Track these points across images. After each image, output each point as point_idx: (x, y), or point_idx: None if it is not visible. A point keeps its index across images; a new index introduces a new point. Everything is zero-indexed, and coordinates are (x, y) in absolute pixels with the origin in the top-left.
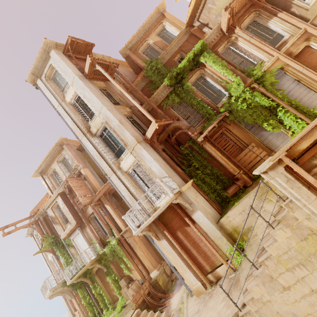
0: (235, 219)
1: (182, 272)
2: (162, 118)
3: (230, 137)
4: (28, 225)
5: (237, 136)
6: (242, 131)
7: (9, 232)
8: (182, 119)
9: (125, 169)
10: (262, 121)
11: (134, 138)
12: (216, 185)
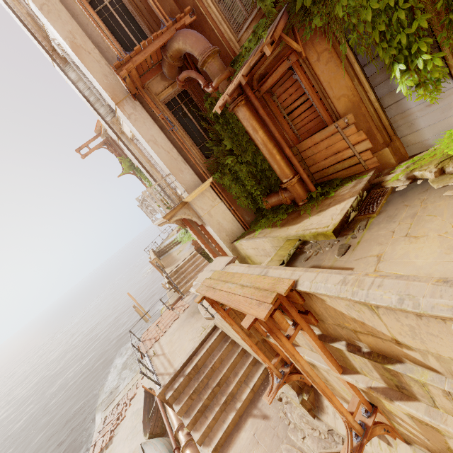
0: (248, 249)
1: (211, 256)
2: (161, 0)
3: (304, 85)
4: (100, 145)
5: (322, 85)
6: (340, 71)
7: (86, 154)
8: (207, 1)
9: (129, 136)
10: (397, 54)
11: (108, 95)
12: (254, 187)
